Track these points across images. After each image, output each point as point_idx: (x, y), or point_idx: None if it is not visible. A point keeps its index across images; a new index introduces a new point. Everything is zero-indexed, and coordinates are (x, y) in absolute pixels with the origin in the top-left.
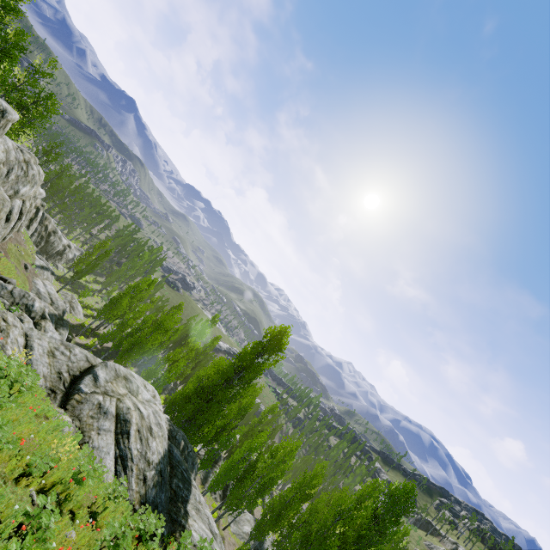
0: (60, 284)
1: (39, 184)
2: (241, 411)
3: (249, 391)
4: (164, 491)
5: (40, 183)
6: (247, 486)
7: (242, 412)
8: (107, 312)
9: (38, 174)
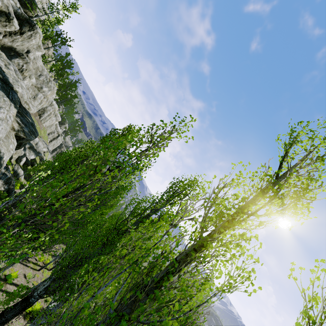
0: None
1: (53, 93)
2: None
3: None
4: None
5: (53, 93)
6: None
7: None
8: None
9: (53, 87)
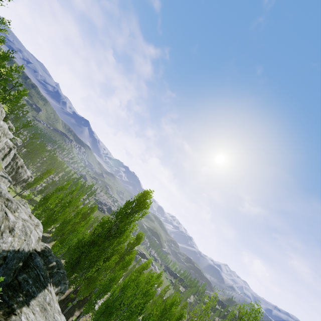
0: (21, 198)
1: (2, 118)
2: (125, 265)
3: (124, 239)
4: (2, 273)
5: (2, 118)
6: (116, 317)
7: (125, 267)
8: (41, 205)
9: (0, 112)
